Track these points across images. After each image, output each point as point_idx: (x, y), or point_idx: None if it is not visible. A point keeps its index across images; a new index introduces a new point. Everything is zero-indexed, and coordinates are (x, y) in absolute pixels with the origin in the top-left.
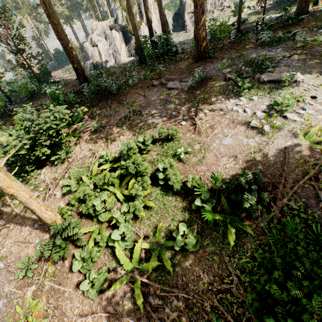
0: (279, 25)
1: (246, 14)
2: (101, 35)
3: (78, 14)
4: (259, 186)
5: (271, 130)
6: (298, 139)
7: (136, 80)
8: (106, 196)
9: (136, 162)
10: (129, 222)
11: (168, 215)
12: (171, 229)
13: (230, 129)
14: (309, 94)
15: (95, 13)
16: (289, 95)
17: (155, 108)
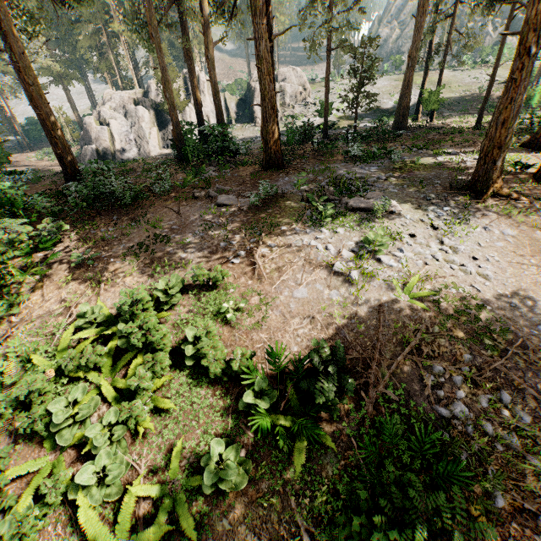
0: (376, 138)
1: (336, 117)
2: (118, 110)
3: (81, 72)
4: (342, 366)
5: (361, 277)
6: (396, 293)
7: (167, 187)
8: (78, 393)
9: (145, 327)
10: (120, 443)
11: (198, 423)
12: (201, 451)
13: (306, 273)
14: (408, 231)
15: (113, 77)
16: (382, 231)
17: (193, 233)
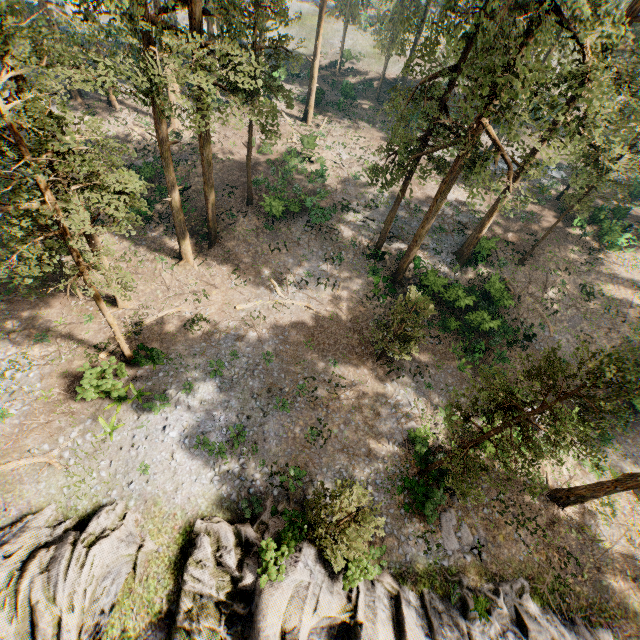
0: None
1: None
2: None
3: None
4: None
5: None
6: None
7: None
8: None
9: None
10: None
11: None
12: None
13: None
14: None
15: None
16: None
17: None
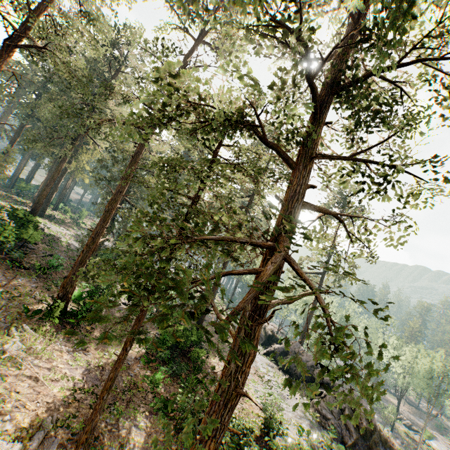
0: None
1: None
2: None
3: None
4: None
5: None
6: None
7: None
8: None
9: None
10: None
11: None
12: None
13: None
14: None
15: None
16: None
17: None
